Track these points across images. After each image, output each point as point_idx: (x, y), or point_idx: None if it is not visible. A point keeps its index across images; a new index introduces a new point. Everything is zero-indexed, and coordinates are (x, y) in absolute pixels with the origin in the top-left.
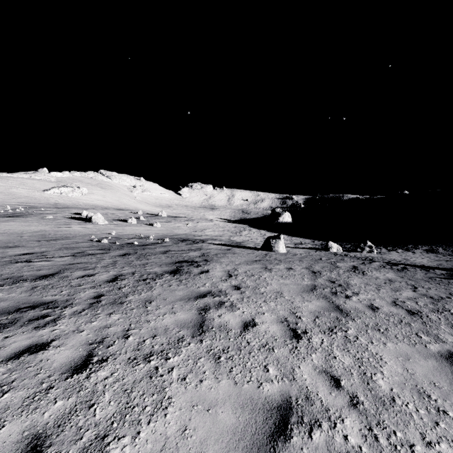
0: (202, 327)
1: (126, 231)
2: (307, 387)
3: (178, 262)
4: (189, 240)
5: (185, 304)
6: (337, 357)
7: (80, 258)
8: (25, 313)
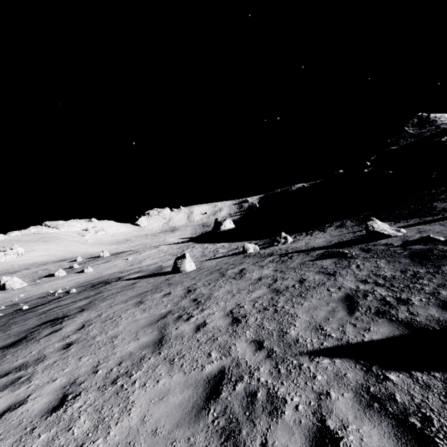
0: None
1: (39, 290)
2: None
3: (40, 325)
4: (104, 282)
5: None
6: (74, 428)
7: None
8: None
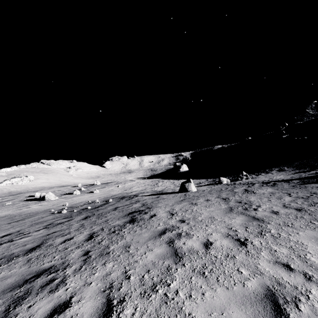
0: (178, 254)
1: (75, 201)
2: (273, 276)
3: (130, 214)
4: (126, 197)
5: (155, 242)
6: (277, 250)
7: (53, 228)
8: (33, 282)
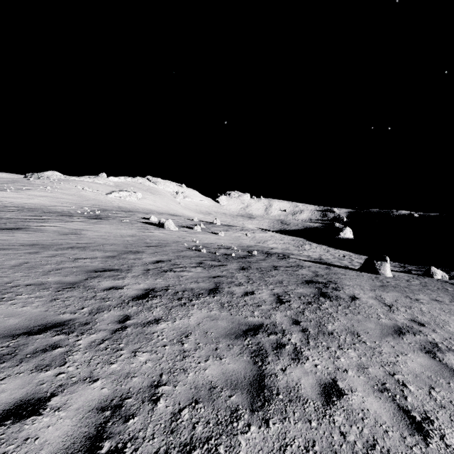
0: None
1: (203, 240)
2: None
3: (309, 283)
4: (272, 253)
5: (399, 342)
6: None
7: (211, 270)
8: (256, 337)
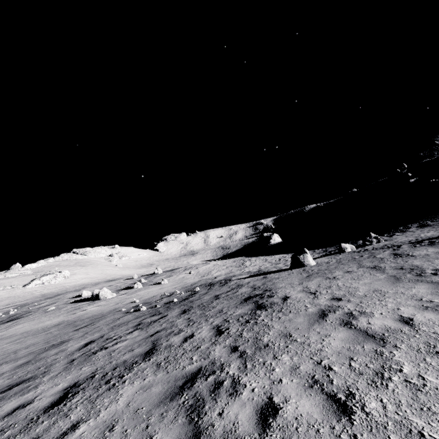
0: (374, 336)
1: (144, 296)
2: None
3: (247, 300)
4: (214, 283)
5: (323, 326)
6: None
7: (150, 328)
8: (194, 388)
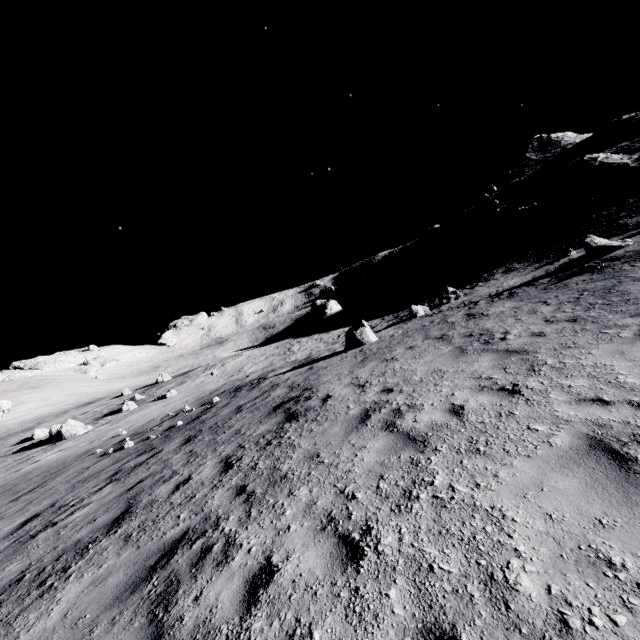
0: (416, 439)
1: (137, 422)
2: (587, 419)
3: (277, 408)
4: (243, 386)
5: (361, 434)
6: (572, 385)
7: (130, 477)
8: (170, 565)
